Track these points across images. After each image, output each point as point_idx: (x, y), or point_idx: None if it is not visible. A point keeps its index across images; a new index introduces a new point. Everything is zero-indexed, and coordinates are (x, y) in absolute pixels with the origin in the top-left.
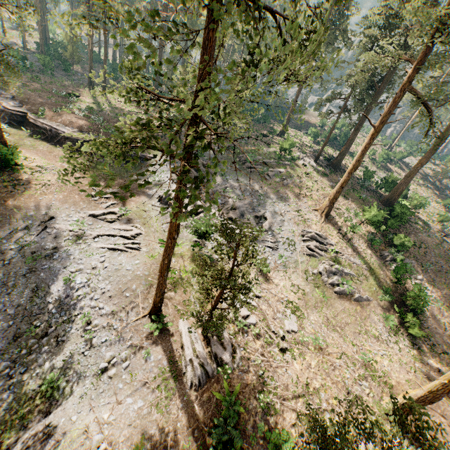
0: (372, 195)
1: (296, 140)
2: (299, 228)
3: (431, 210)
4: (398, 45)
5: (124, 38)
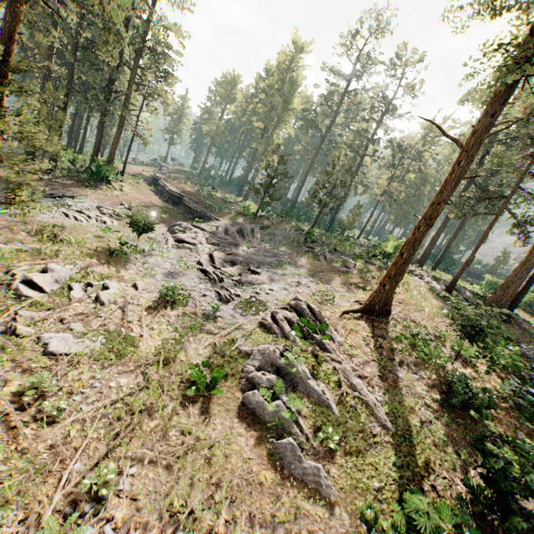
0: None
1: (444, 278)
2: None
3: None
4: None
5: None
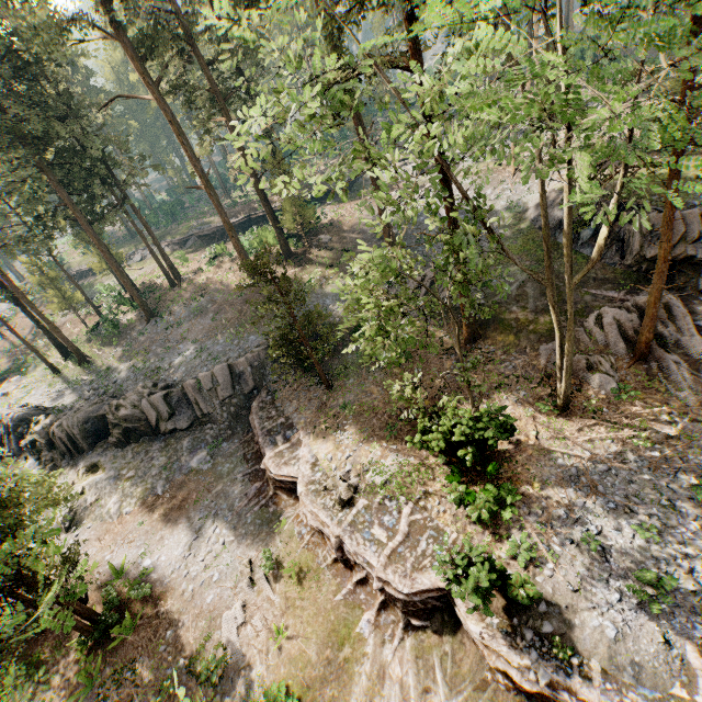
0: None
1: None
2: None
3: None
4: None
5: None
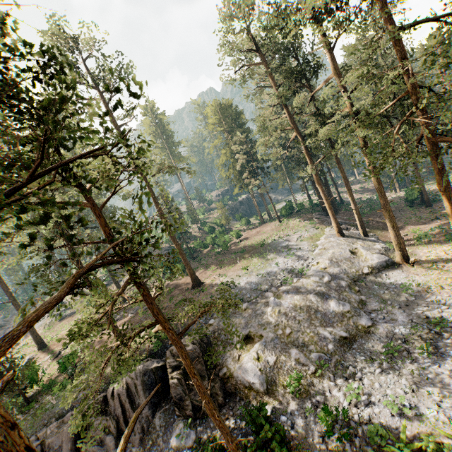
0: None
1: None
2: None
3: None
4: None
5: None
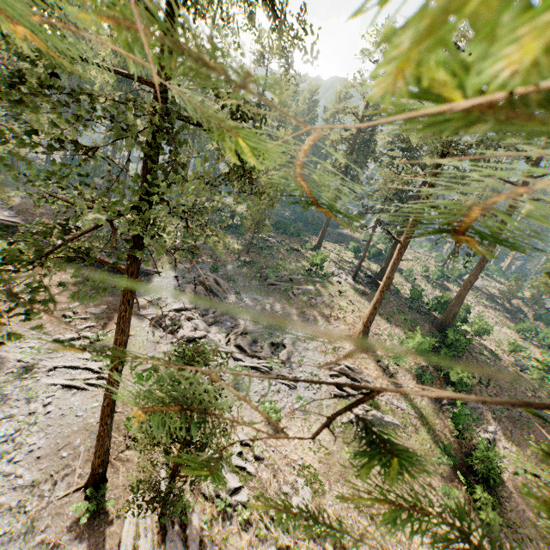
0: (423, 318)
1: (334, 255)
2: (326, 358)
3: (502, 337)
4: (419, 164)
5: (58, 152)
